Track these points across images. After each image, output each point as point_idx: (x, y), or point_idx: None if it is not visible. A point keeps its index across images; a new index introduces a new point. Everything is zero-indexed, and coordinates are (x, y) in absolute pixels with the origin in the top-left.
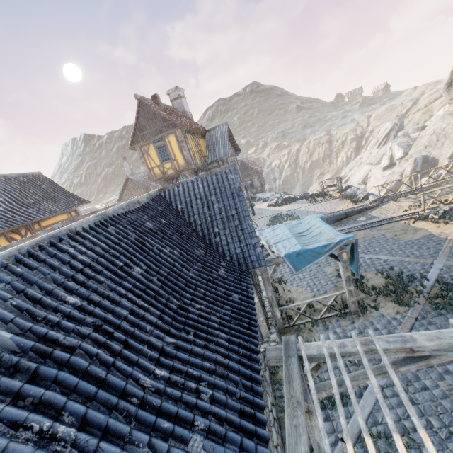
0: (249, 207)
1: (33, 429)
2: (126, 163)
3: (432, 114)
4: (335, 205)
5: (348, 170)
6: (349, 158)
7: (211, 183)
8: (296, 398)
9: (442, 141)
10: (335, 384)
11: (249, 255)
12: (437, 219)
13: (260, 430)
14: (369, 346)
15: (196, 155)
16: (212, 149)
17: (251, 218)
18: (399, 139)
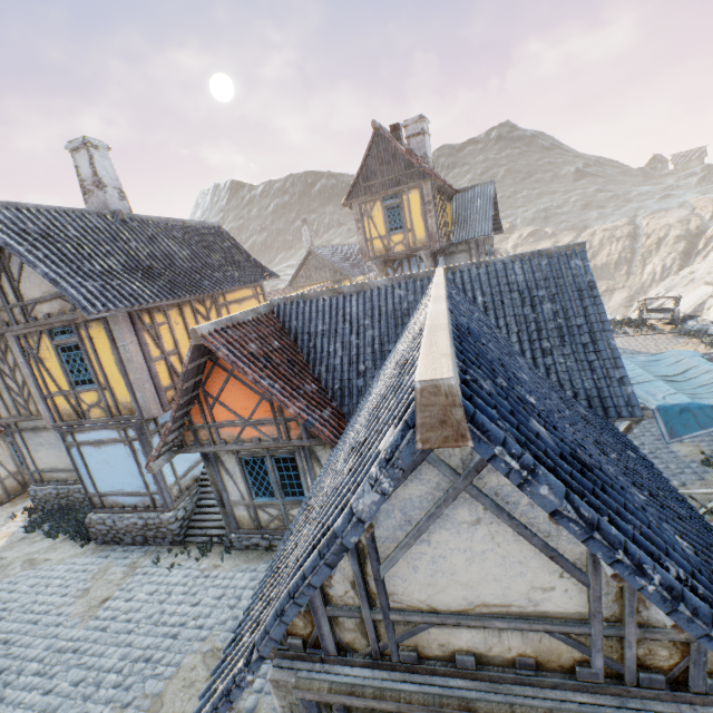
0: None
1: (669, 572)
2: (306, 229)
3: None
4: (665, 344)
5: (663, 289)
6: (667, 270)
7: (538, 269)
8: None
9: None
10: None
11: (610, 395)
12: None
13: None
14: None
15: (442, 227)
16: (462, 222)
17: None
18: None
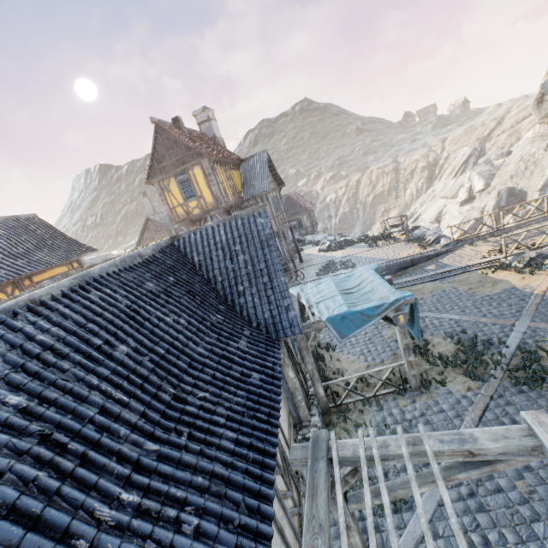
0: (296, 253)
1: None
2: (146, 200)
3: (520, 136)
4: (399, 250)
5: (419, 205)
6: (419, 191)
7: (235, 229)
8: (318, 520)
9: (531, 170)
10: (369, 501)
11: (280, 321)
12: (522, 268)
13: None
14: (417, 447)
15: (228, 190)
16: (249, 183)
17: (298, 266)
18: (480, 167)
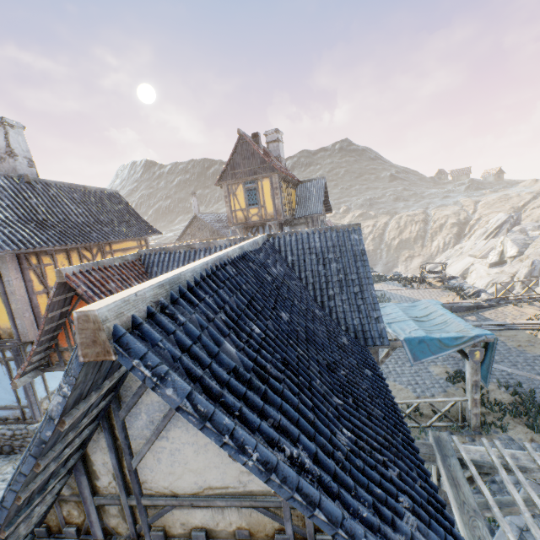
0: None
1: (285, 452)
2: (194, 200)
3: None
4: (436, 295)
5: (444, 258)
6: (446, 245)
7: (330, 239)
8: (470, 506)
9: None
10: (520, 500)
11: (369, 330)
12: None
13: (455, 530)
14: None
15: (286, 206)
16: (303, 203)
17: None
18: (514, 234)
